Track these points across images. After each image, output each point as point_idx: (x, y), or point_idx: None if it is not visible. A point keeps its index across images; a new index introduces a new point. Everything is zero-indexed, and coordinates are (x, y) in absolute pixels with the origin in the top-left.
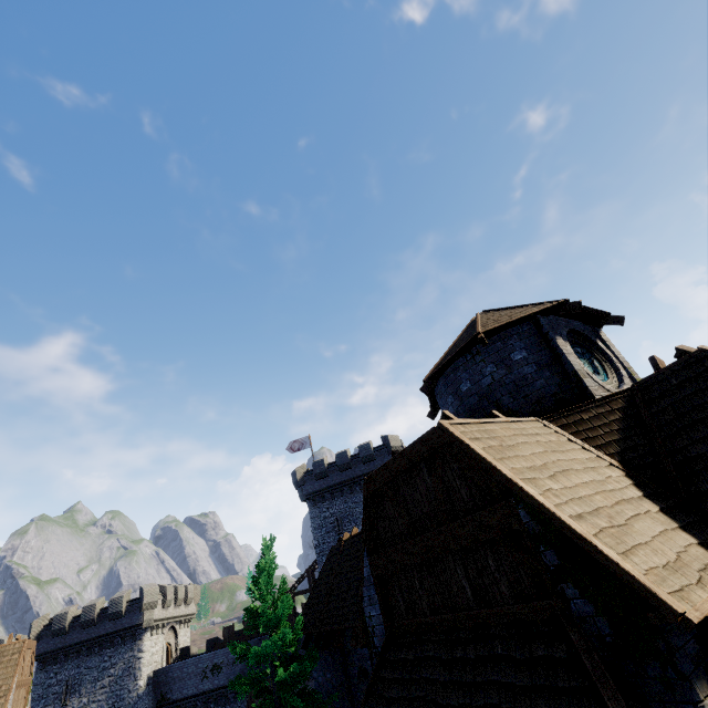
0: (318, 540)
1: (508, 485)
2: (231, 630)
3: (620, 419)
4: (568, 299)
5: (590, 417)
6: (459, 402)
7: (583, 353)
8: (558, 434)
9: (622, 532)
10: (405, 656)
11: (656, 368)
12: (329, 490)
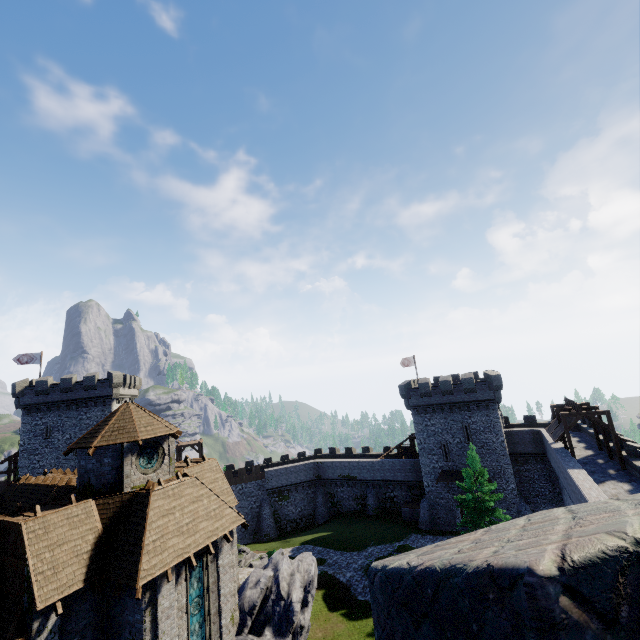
0: (24, 441)
1: (26, 559)
2: None
3: (120, 506)
4: (140, 439)
5: (112, 502)
6: (79, 466)
7: (151, 452)
8: (92, 510)
9: (55, 575)
10: None
11: (145, 487)
12: (46, 405)
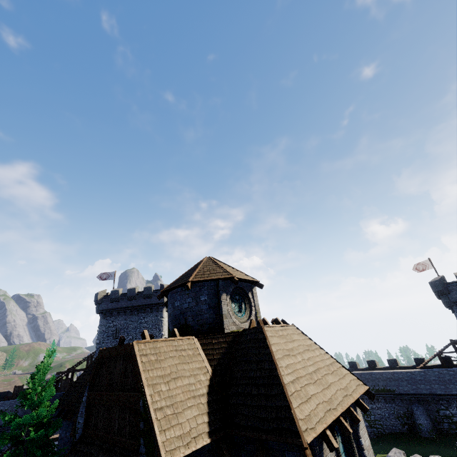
0: (100, 340)
1: (141, 387)
2: (21, 388)
3: (225, 347)
4: (235, 276)
5: (215, 342)
6: (173, 310)
7: (239, 299)
8: (197, 348)
9: (175, 417)
10: (83, 449)
11: (249, 326)
12: (117, 310)
